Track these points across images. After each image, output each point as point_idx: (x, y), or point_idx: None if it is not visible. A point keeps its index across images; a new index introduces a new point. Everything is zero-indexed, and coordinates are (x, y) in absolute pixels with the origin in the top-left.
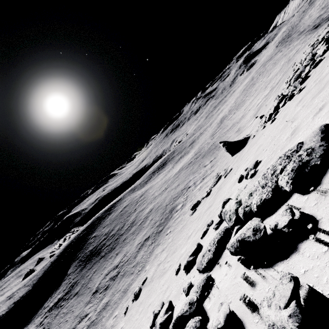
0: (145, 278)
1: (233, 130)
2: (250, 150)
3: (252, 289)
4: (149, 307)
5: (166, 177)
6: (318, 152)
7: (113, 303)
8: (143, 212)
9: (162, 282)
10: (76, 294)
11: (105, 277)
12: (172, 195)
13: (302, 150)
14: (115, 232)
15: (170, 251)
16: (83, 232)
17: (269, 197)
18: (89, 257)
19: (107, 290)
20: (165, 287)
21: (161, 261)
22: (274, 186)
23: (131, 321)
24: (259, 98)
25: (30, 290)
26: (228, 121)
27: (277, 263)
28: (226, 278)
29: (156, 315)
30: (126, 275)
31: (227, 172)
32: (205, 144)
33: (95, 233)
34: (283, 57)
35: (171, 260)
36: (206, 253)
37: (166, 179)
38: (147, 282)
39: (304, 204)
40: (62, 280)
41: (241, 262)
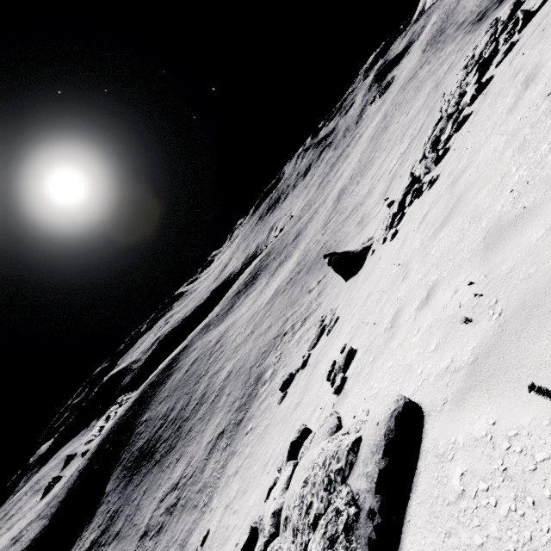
0: (205, 533)
1: (354, 219)
2: (361, 291)
3: None
4: None
5: (255, 306)
6: (361, 543)
7: None
8: (217, 377)
9: None
10: (117, 536)
11: (158, 505)
12: (260, 346)
13: (348, 485)
14: (176, 413)
15: (243, 484)
16: (128, 412)
17: None
18: (137, 462)
19: (161, 533)
20: None
21: (229, 501)
22: None
23: None
24: (393, 158)
25: (47, 526)
26: (348, 199)
27: None
28: None
29: None
30: (188, 509)
31: (331, 326)
32: (313, 243)
33: (147, 413)
34: (430, 77)
35: (238, 511)
36: None
37: (255, 309)
38: (206, 544)
39: None
40: (97, 506)
41: None
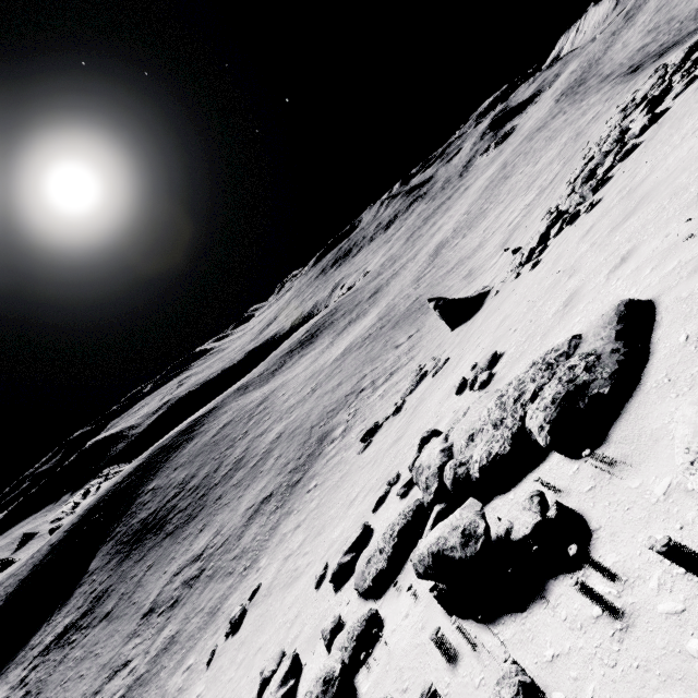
0: (255, 587)
1: (459, 273)
2: (487, 324)
3: (449, 670)
4: (257, 654)
5: (316, 365)
6: (609, 366)
7: (187, 637)
8: (262, 439)
9: (289, 601)
10: (107, 617)
11: (172, 579)
12: (326, 405)
13: (577, 354)
14: (199, 480)
15: (312, 530)
16: (128, 478)
17: (506, 452)
18: (138, 535)
19: (176, 608)
20: (294, 612)
21: (291, 552)
22: (518, 429)
23: (220, 682)
24: (514, 210)
25: None
26: (450, 253)
27: (504, 617)
28: (406, 626)
29: (266, 683)
30: (218, 577)
31: (439, 367)
32: (401, 298)
33: (156, 481)
34: (567, 126)
35: (311, 551)
36: (375, 555)
37: (316, 368)
38: (259, 596)
39: (570, 483)
40: (75, 586)
41: (438, 592)
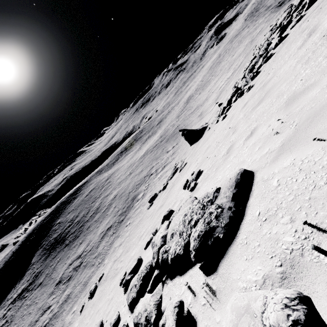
0: (101, 275)
1: (196, 113)
2: (202, 147)
3: None
4: (97, 314)
5: (132, 160)
6: (225, 219)
7: (74, 296)
8: (107, 198)
9: (112, 287)
10: (40, 285)
11: (68, 267)
12: (135, 181)
13: (215, 204)
14: (80, 218)
15: (125, 248)
16: (47, 218)
17: (181, 254)
18: (53, 246)
19: (70, 281)
20: (111, 295)
21: (116, 258)
22: (187, 242)
23: (83, 323)
24: (222, 80)
25: None
26: (193, 102)
27: None
28: None
29: None
30: (88, 267)
31: (182, 167)
32: (170, 125)
33: (60, 219)
34: (248, 35)
35: (123, 260)
36: (133, 287)
37: (132, 162)
38: (102, 280)
39: (199, 292)
40: (26, 270)
41: None
